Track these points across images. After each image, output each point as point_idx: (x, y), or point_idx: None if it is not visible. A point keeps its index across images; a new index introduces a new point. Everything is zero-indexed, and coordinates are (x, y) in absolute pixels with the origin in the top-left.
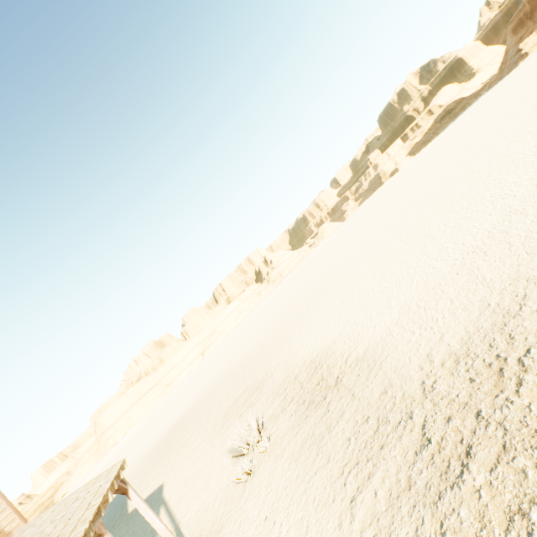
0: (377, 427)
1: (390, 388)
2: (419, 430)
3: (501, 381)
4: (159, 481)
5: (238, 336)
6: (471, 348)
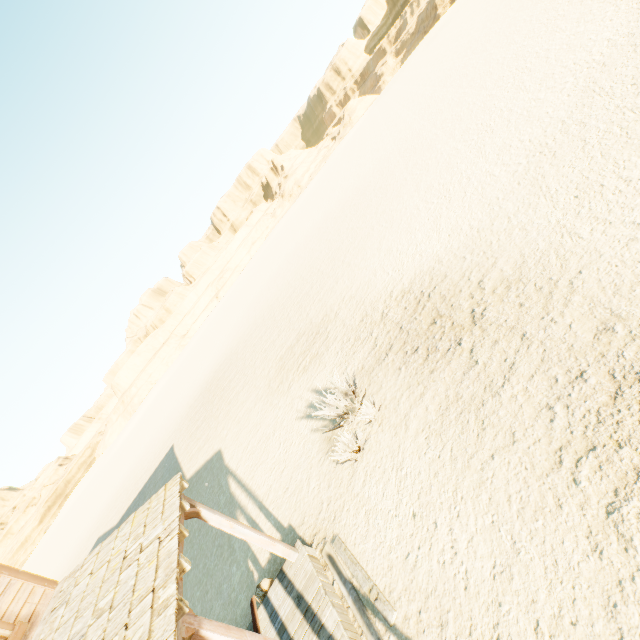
0: (615, 389)
1: (619, 322)
2: None
3: None
4: (214, 446)
5: (259, 271)
6: None
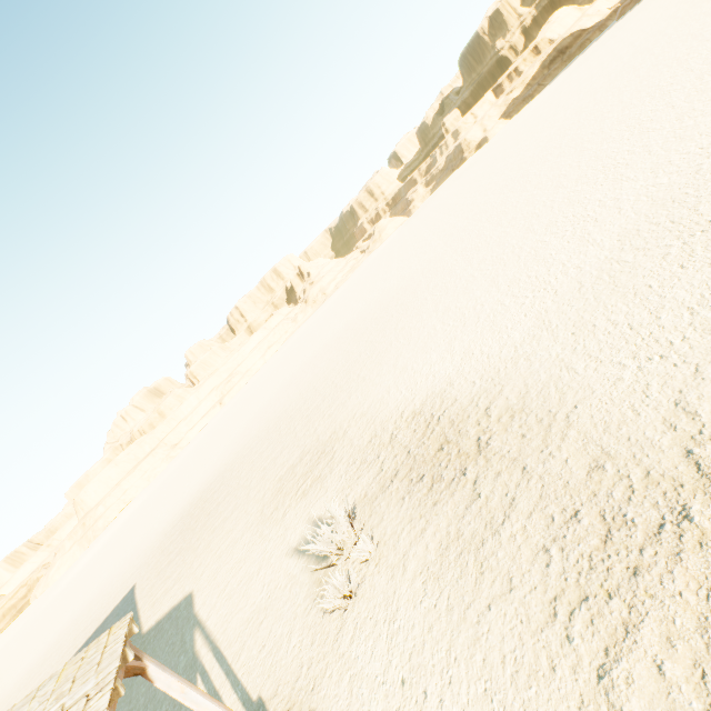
0: (606, 531)
1: (608, 460)
2: None
3: None
4: (185, 587)
5: (272, 378)
6: None
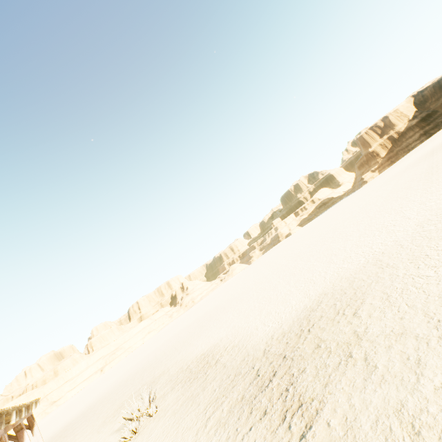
0: (233, 378)
1: (247, 356)
2: (256, 372)
3: (298, 340)
4: None
5: (143, 351)
6: (292, 328)
